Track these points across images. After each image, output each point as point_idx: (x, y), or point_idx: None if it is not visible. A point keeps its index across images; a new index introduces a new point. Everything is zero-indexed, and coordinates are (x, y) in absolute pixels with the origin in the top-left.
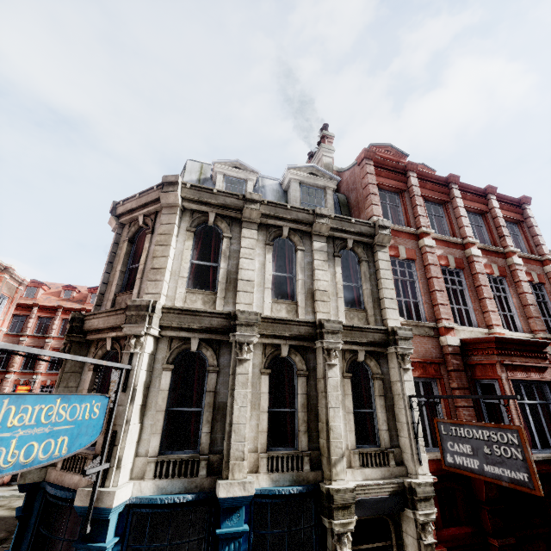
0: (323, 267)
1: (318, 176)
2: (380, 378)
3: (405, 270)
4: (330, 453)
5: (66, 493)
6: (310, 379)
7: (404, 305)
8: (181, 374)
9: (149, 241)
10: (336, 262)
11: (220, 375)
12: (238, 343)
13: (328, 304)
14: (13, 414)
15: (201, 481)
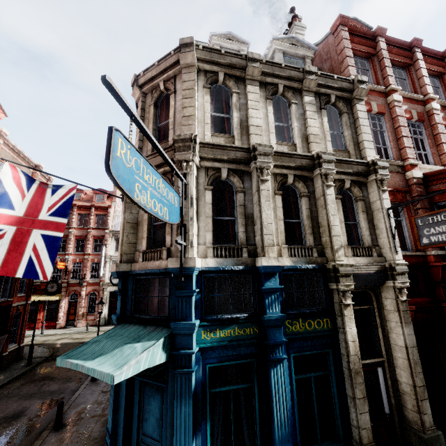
0: (313, 116)
1: (298, 46)
2: (362, 199)
3: (374, 124)
4: (332, 244)
5: (154, 270)
6: (310, 199)
7: (376, 150)
8: (216, 196)
9: (174, 99)
10: (322, 113)
11: (246, 195)
12: (258, 168)
13: (320, 145)
14: (145, 172)
15: (245, 260)
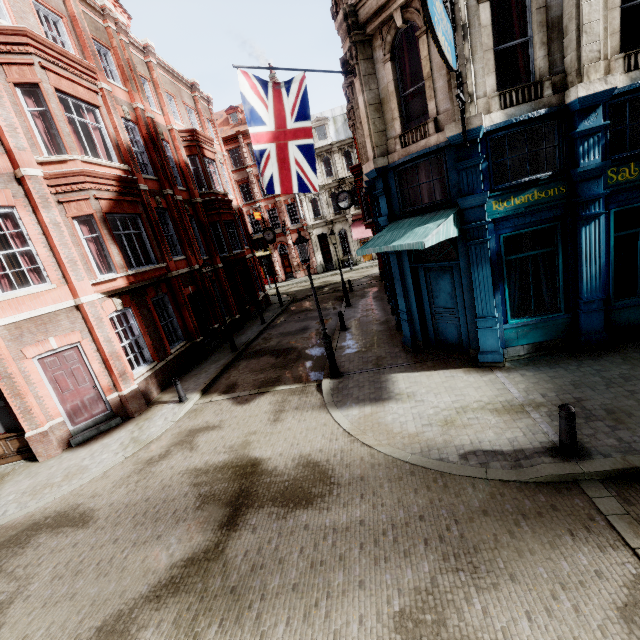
0: None
1: None
2: None
3: None
4: None
5: (422, 151)
6: None
7: None
8: (495, 9)
9: None
10: None
11: None
12: None
13: None
14: None
15: (547, 100)
